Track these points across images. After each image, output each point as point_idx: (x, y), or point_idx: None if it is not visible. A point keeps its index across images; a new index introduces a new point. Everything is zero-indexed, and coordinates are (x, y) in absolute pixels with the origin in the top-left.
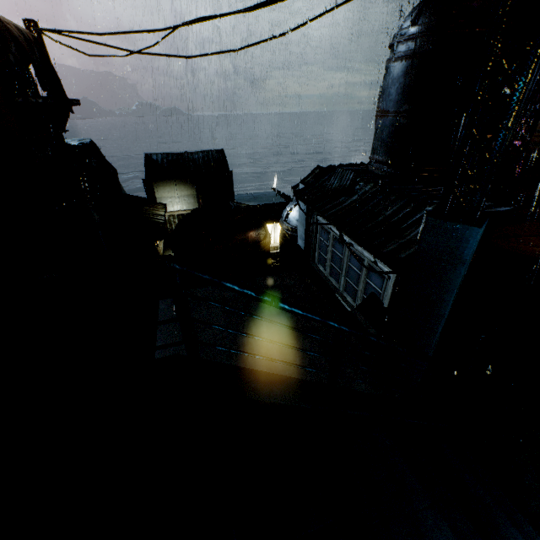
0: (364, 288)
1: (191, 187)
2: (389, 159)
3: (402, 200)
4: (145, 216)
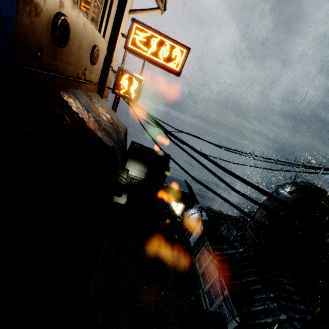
0: (219, 305)
1: (145, 168)
2: (257, 239)
3: (258, 275)
4: (117, 176)
